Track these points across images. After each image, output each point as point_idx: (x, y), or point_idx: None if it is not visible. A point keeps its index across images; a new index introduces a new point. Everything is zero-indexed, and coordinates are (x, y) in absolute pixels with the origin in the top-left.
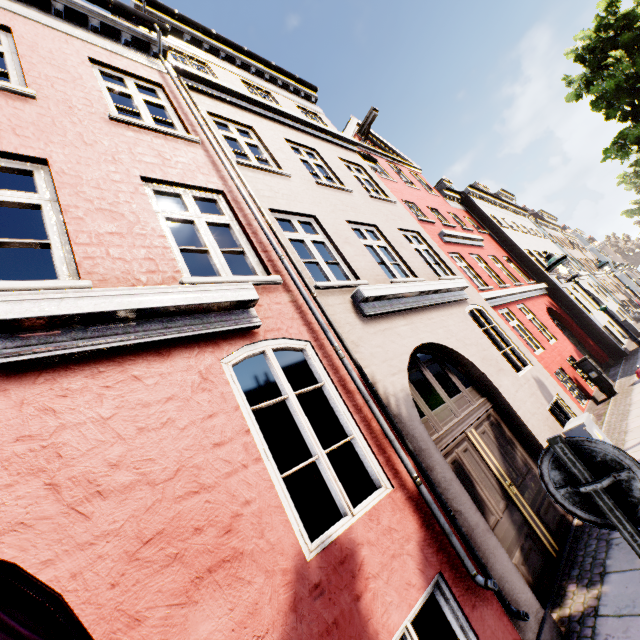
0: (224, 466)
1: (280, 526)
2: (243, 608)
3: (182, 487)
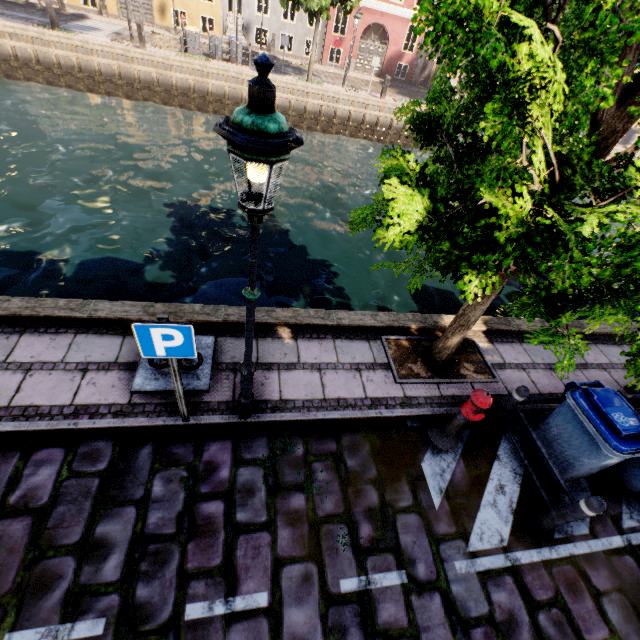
0: (401, 37)
1: (401, 47)
2: (395, 50)
3: (398, 37)
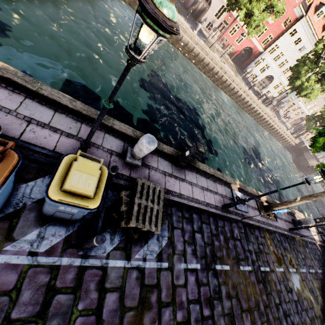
0: None
1: None
2: None
3: None
